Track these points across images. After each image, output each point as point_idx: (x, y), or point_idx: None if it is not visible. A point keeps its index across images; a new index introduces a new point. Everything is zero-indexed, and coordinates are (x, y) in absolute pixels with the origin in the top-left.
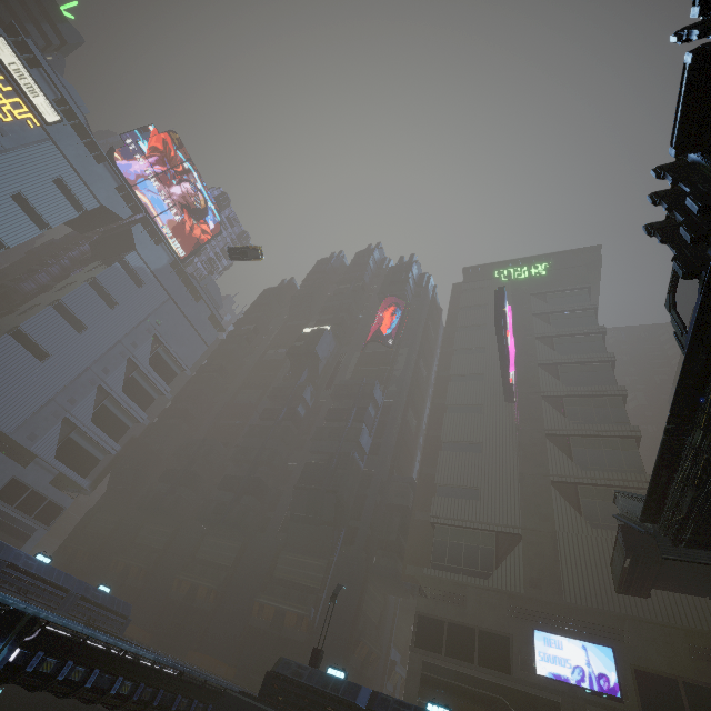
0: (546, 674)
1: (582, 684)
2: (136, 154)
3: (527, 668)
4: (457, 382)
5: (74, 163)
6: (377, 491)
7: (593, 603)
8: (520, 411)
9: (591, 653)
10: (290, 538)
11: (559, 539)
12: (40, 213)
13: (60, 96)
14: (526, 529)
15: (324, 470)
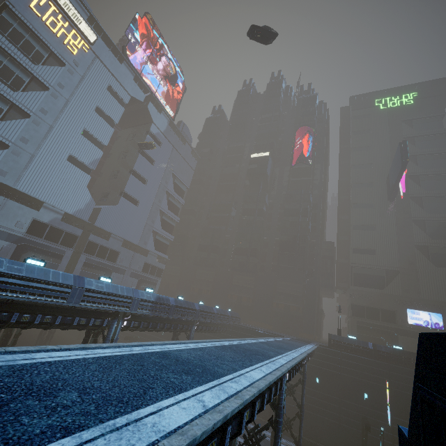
0: (412, 323)
1: (428, 326)
2: (135, 46)
3: (403, 321)
4: (356, 188)
5: (111, 70)
6: (318, 251)
7: (434, 298)
8: (397, 206)
9: (432, 316)
10: (280, 275)
11: (418, 272)
12: (109, 117)
13: (88, 14)
14: (401, 268)
15: (293, 244)
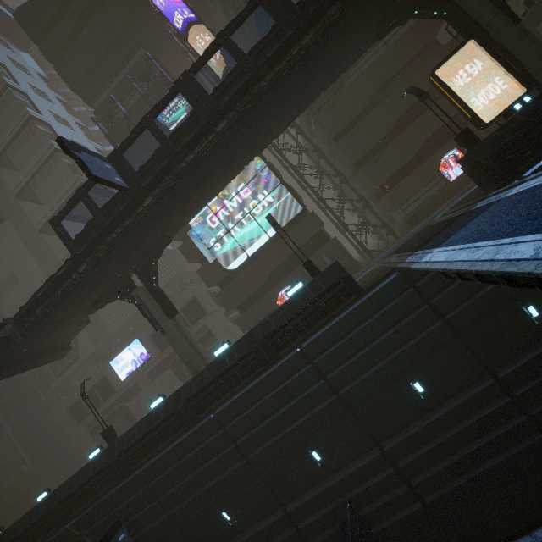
0: (125, 377)
1: (138, 366)
2: None
3: (119, 382)
4: None
5: None
6: None
7: (122, 322)
8: (13, 224)
9: (133, 349)
10: None
11: None
12: None
13: None
14: None
15: None
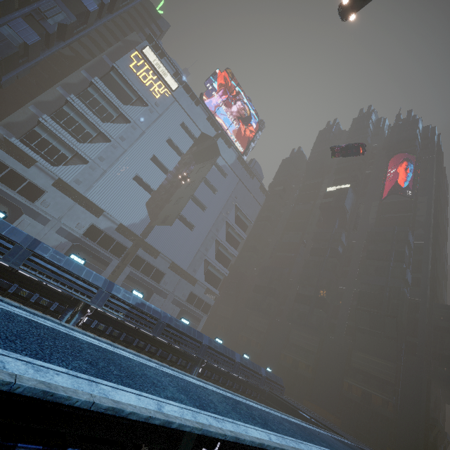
0: None
1: None
2: (212, 93)
3: None
4: None
5: (187, 111)
6: (426, 316)
7: None
8: None
9: None
10: (357, 342)
11: None
12: (178, 147)
13: (175, 70)
14: None
15: (378, 298)
